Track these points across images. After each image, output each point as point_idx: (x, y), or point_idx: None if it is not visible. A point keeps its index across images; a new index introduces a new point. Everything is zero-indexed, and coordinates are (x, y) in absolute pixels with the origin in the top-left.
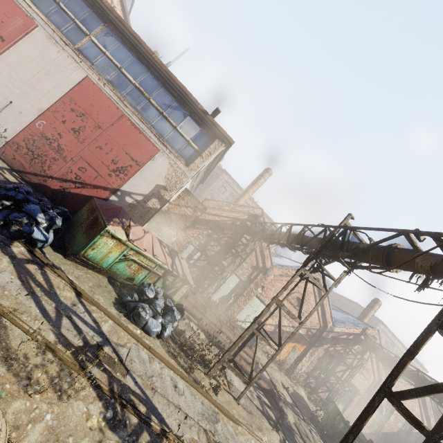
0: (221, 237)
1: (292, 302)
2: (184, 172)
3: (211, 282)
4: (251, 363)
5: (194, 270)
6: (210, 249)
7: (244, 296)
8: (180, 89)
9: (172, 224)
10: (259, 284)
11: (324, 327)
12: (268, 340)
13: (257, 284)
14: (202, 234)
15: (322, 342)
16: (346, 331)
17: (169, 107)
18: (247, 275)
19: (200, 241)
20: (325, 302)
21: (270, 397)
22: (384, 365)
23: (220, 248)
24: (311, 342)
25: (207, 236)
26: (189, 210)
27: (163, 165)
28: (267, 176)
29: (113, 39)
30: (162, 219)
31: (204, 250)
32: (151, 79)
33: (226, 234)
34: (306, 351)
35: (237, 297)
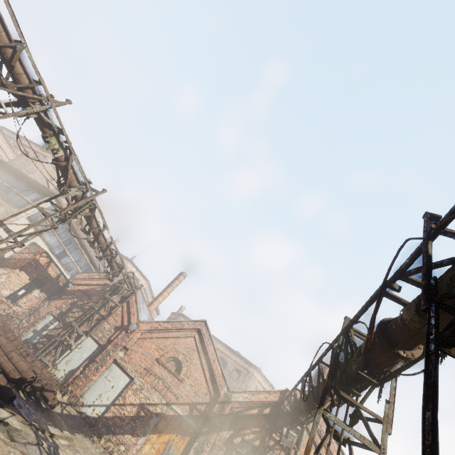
0: (86, 302)
1: (165, 365)
2: (14, 212)
3: (55, 347)
4: (15, 379)
5: (43, 341)
6: (70, 316)
7: (97, 362)
8: (33, 182)
9: (9, 266)
10: (120, 343)
11: (216, 397)
12: (126, 433)
13: (117, 345)
14: (66, 303)
15: (214, 423)
16: (253, 399)
17: (24, 191)
18: (108, 338)
19: (62, 309)
20: (212, 358)
21: (1, 400)
22: (299, 423)
23: (82, 314)
24: (199, 430)
25: (71, 304)
26: (30, 255)
27: (0, 211)
28: (182, 278)
29: (7, 175)
30: (1, 264)
31: (63, 317)
32: (20, 183)
33: (93, 299)
34: (190, 448)
35: (87, 366)
